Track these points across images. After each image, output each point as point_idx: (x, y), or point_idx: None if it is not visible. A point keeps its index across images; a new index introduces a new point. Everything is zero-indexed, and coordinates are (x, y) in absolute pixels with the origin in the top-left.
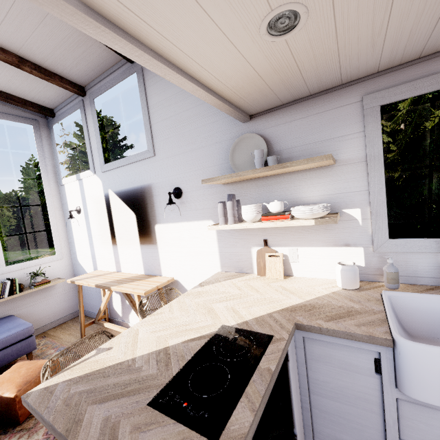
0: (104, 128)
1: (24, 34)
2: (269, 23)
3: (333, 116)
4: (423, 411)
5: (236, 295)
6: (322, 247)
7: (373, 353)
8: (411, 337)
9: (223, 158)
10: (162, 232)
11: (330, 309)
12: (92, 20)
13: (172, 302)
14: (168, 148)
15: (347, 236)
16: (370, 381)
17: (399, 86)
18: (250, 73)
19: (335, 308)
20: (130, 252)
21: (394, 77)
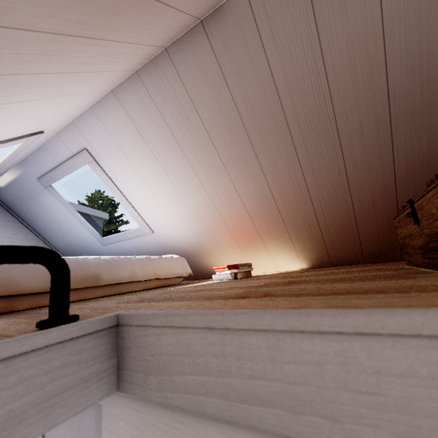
0: (103, 206)
1: None
2: None
3: None
4: None
5: None
6: None
7: None
8: None
9: None
10: None
11: None
12: None
13: None
14: None
15: None
16: None
17: None
18: None
19: None
20: None
21: None
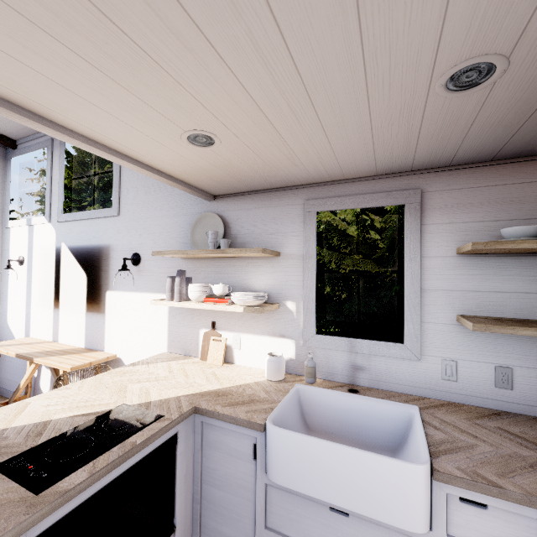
0: (99, 161)
1: None
2: (188, 137)
3: (282, 212)
4: (283, 496)
5: (161, 377)
6: (262, 336)
7: (253, 439)
8: (309, 430)
9: (185, 231)
10: (113, 301)
11: (238, 396)
12: (16, 114)
13: (89, 378)
14: (134, 211)
15: (284, 328)
16: (248, 467)
17: (330, 198)
18: (193, 165)
19: (243, 396)
20: (73, 319)
21: (329, 190)
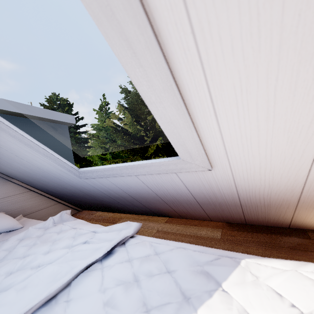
0: (61, 106)
1: None
2: None
3: None
4: None
5: None
6: None
7: None
8: None
9: None
10: None
11: None
12: None
13: None
14: None
15: None
16: None
17: None
18: None
19: None
20: None
21: None
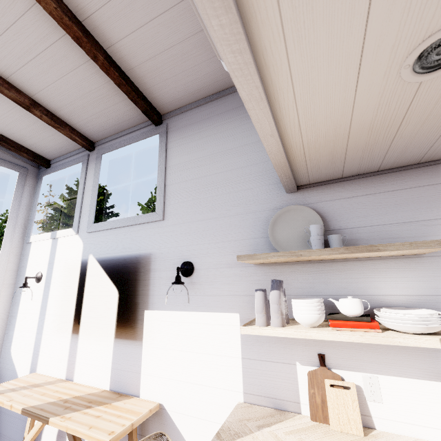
0: None
1: (48, 78)
2: (427, 47)
3: (410, 196)
4: None
5: None
6: (422, 380)
7: None
8: None
9: (257, 231)
10: (154, 323)
11: None
12: None
13: None
14: (183, 213)
15: None
16: None
17: None
18: (341, 127)
19: None
20: (97, 349)
21: None
